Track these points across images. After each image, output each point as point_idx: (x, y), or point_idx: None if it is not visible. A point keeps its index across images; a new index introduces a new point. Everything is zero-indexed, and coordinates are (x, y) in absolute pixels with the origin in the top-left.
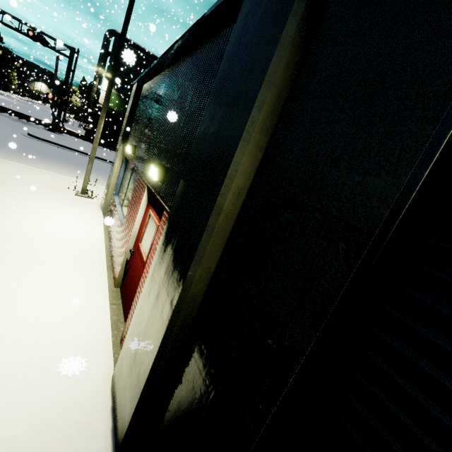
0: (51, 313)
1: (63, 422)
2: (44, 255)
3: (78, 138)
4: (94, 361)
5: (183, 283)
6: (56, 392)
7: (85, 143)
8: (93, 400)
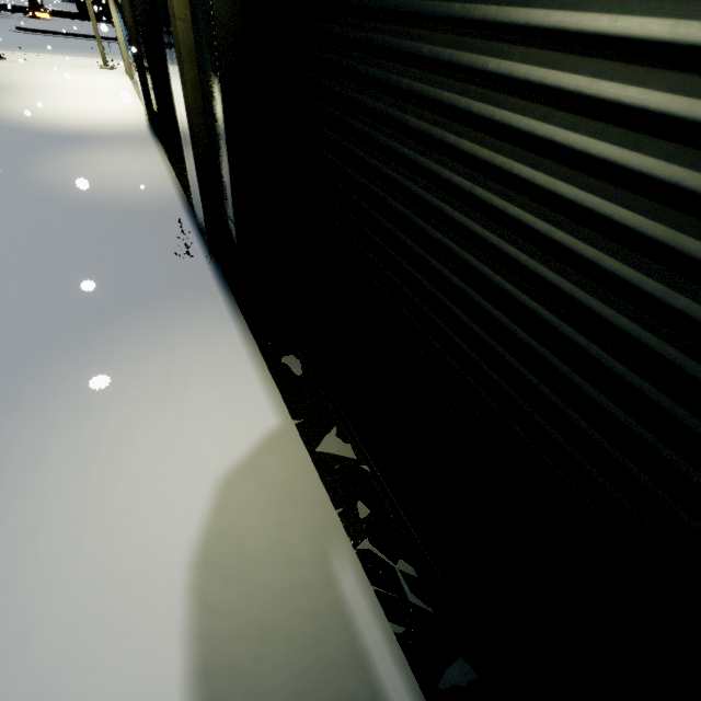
0: (112, 104)
1: (128, 118)
2: (97, 92)
3: (73, 20)
4: (137, 112)
5: (126, 22)
6: (123, 115)
7: (84, 24)
8: (139, 117)
